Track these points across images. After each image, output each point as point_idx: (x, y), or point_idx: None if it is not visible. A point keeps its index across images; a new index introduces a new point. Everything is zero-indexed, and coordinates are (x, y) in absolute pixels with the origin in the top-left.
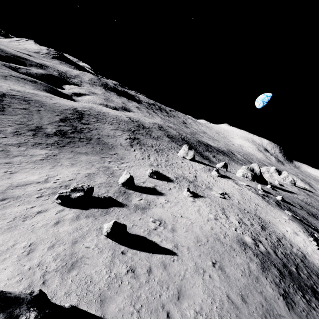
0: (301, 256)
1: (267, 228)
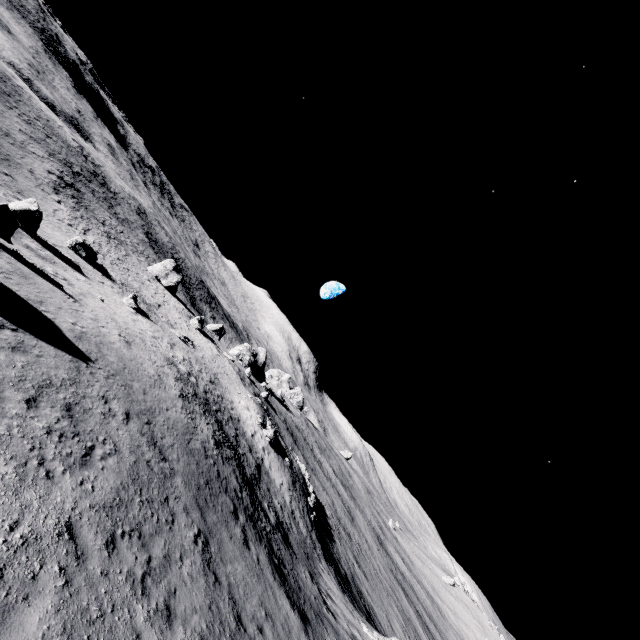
0: (235, 418)
1: (218, 386)
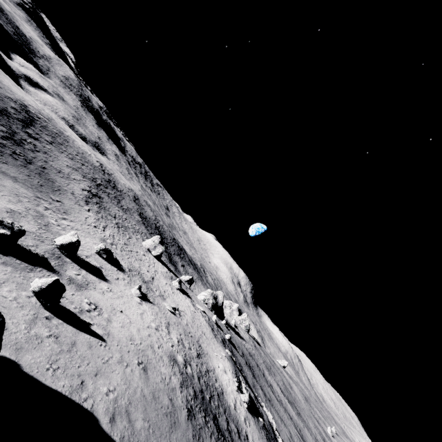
0: (220, 392)
1: (202, 357)
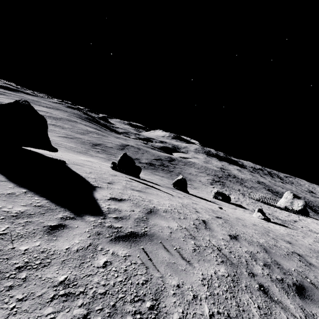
0: None
1: None
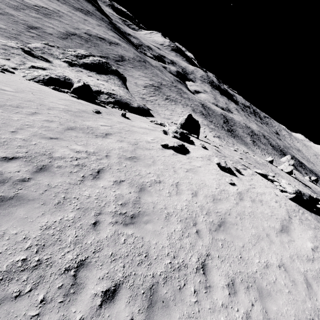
0: None
1: None
